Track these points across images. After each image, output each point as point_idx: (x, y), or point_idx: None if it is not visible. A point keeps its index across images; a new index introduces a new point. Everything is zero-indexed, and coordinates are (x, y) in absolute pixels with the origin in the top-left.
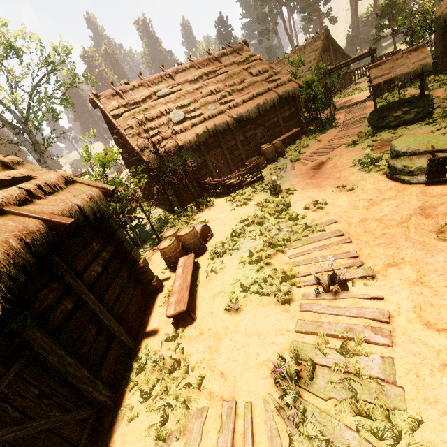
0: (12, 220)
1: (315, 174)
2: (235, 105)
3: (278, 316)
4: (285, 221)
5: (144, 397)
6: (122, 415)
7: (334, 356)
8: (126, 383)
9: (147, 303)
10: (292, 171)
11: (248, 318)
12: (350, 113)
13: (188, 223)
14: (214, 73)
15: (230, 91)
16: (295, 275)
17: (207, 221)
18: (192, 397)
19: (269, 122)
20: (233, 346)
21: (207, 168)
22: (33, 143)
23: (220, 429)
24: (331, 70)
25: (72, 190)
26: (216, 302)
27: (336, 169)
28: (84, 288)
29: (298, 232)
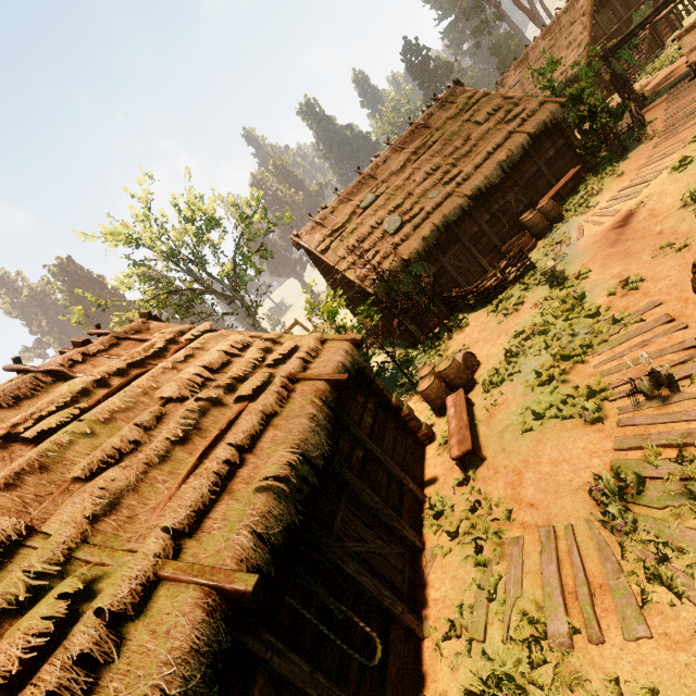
0: (305, 385)
1: (619, 236)
2: (465, 177)
3: (589, 438)
4: (580, 320)
5: (451, 535)
6: (434, 554)
7: (668, 466)
8: (427, 529)
9: (422, 454)
10: (580, 241)
11: (551, 447)
12: (676, 100)
13: (441, 355)
14: (424, 147)
15: (453, 162)
16: (606, 388)
17: (466, 346)
18: (503, 528)
19: (523, 178)
20: (538, 477)
21: (447, 276)
22: (246, 309)
23: (541, 550)
24: (616, 48)
25: (329, 349)
26: (505, 438)
27: (654, 219)
28: (366, 438)
29: (602, 331)
